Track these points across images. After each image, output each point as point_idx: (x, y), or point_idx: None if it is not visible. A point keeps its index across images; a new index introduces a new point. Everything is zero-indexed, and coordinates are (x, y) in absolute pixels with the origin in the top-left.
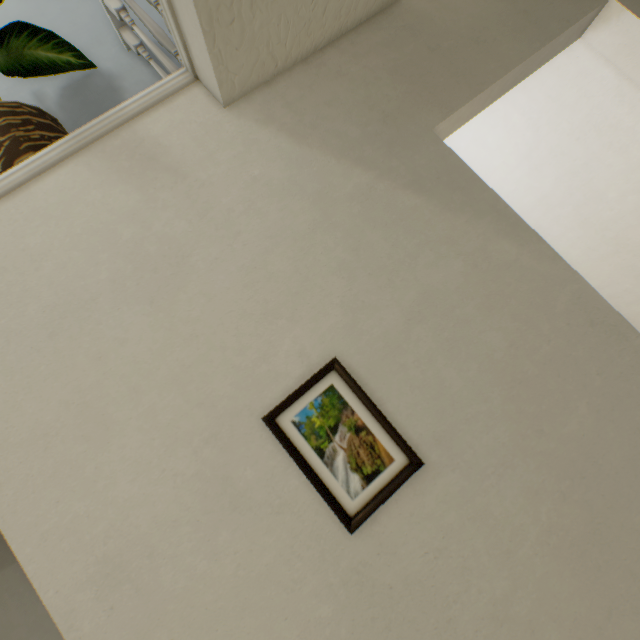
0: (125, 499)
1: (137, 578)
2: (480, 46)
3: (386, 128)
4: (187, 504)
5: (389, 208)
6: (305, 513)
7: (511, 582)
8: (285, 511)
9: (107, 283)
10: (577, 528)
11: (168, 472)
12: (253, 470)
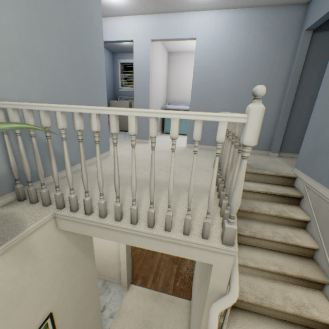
0: None
1: None
2: None
3: None
4: None
5: (78, 258)
6: None
7: None
8: None
9: None
10: None
11: None
12: None
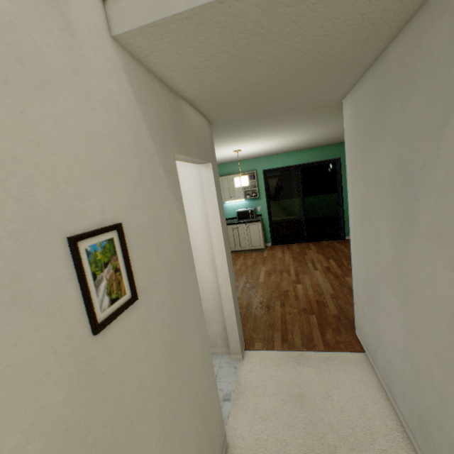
0: None
1: None
2: (191, 141)
3: (164, 136)
4: None
5: (156, 169)
6: (71, 318)
7: (149, 368)
8: (57, 314)
9: None
10: (170, 342)
11: None
12: (44, 274)
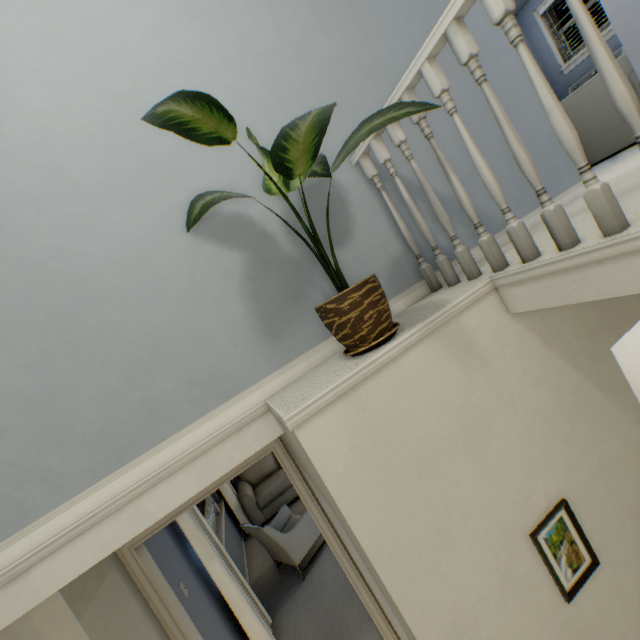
0: (461, 585)
1: (469, 632)
2: None
3: (589, 343)
4: (492, 587)
5: (588, 400)
6: (545, 591)
7: (626, 624)
8: (537, 590)
9: (447, 439)
10: None
11: (482, 568)
12: (522, 566)
